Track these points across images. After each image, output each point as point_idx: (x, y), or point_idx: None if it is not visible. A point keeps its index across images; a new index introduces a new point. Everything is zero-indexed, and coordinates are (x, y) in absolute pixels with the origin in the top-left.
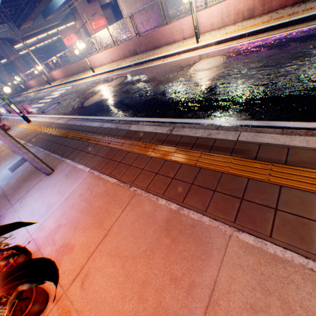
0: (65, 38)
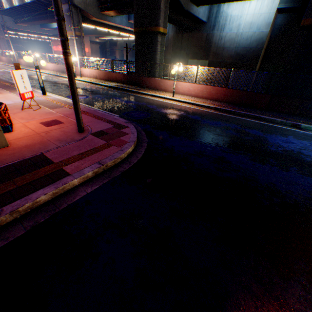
0: (55, 45)
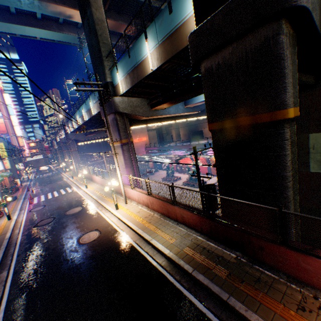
0: None
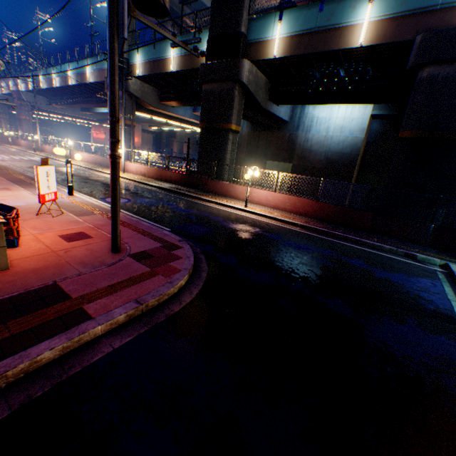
0: (96, 130)
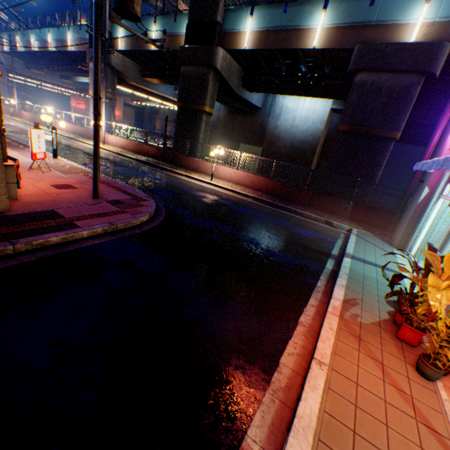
0: (75, 100)
